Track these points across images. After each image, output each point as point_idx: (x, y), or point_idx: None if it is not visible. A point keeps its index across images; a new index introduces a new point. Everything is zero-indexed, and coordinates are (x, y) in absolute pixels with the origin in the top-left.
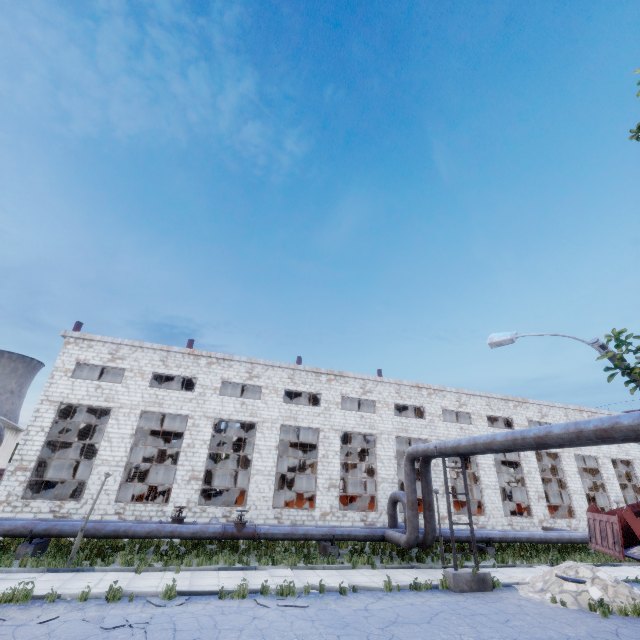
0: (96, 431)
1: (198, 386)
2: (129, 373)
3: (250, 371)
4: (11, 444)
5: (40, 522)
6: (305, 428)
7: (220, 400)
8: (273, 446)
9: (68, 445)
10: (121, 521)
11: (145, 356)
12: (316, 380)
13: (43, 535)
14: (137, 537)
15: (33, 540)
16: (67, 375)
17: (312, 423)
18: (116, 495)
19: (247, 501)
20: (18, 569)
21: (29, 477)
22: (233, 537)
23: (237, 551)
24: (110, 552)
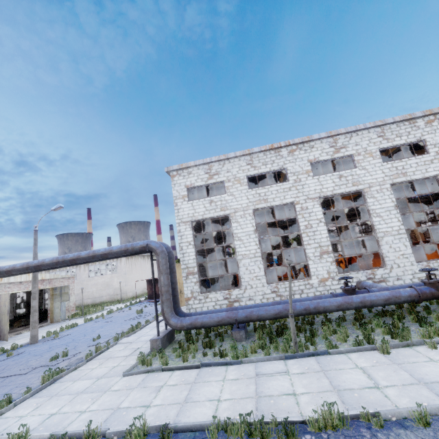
0: (209, 242)
1: (290, 175)
2: (228, 183)
3: (333, 145)
4: None
5: (237, 311)
6: (419, 180)
7: (316, 180)
8: (391, 207)
9: (202, 253)
10: (297, 299)
11: (233, 165)
12: (412, 128)
13: (246, 321)
14: (328, 312)
15: (235, 324)
16: (185, 200)
17: (426, 173)
18: (265, 279)
19: (386, 262)
20: (257, 359)
21: (198, 278)
22: (434, 297)
23: (427, 309)
24: (314, 329)
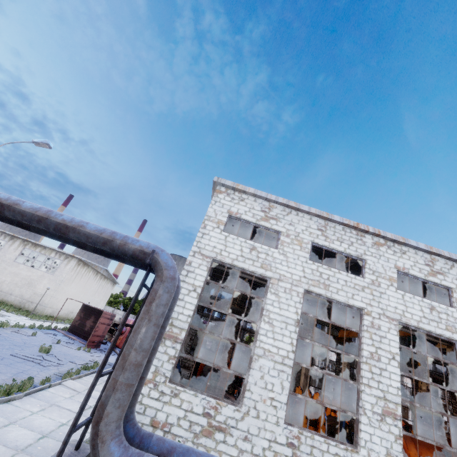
0: None
1: (368, 271)
2: (285, 238)
3: (430, 264)
4: (109, 292)
5: None
6: None
7: (400, 296)
8: None
9: None
10: None
11: (300, 221)
12: None
13: None
14: None
15: None
16: (219, 227)
17: None
18: (283, 410)
19: None
20: None
21: (178, 351)
22: None
23: None
24: None
